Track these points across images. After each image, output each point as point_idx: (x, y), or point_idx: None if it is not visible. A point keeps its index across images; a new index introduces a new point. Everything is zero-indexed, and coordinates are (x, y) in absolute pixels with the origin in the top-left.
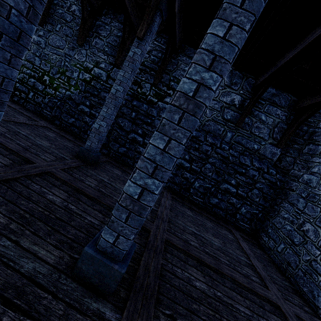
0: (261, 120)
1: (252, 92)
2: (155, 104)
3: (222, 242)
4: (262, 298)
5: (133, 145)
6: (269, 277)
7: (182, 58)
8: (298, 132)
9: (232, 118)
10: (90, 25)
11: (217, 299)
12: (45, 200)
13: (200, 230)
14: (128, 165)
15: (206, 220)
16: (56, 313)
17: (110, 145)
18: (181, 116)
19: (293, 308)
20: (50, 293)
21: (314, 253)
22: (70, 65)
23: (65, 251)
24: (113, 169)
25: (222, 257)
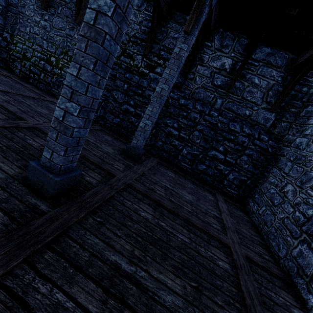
0: (253, 83)
1: (244, 53)
2: (147, 75)
3: (196, 198)
4: (213, 238)
5: (126, 116)
6: (236, 229)
7: (171, 26)
8: (296, 94)
9: (222, 83)
10: (85, 3)
11: (158, 226)
12: (25, 143)
13: (175, 187)
14: (122, 135)
15: (189, 183)
16: (0, 196)
17: (106, 116)
18: (86, 44)
19: (246, 251)
20: (2, 187)
21: (288, 211)
22: (72, 45)
23: (26, 171)
24: (104, 136)
25: (188, 206)
